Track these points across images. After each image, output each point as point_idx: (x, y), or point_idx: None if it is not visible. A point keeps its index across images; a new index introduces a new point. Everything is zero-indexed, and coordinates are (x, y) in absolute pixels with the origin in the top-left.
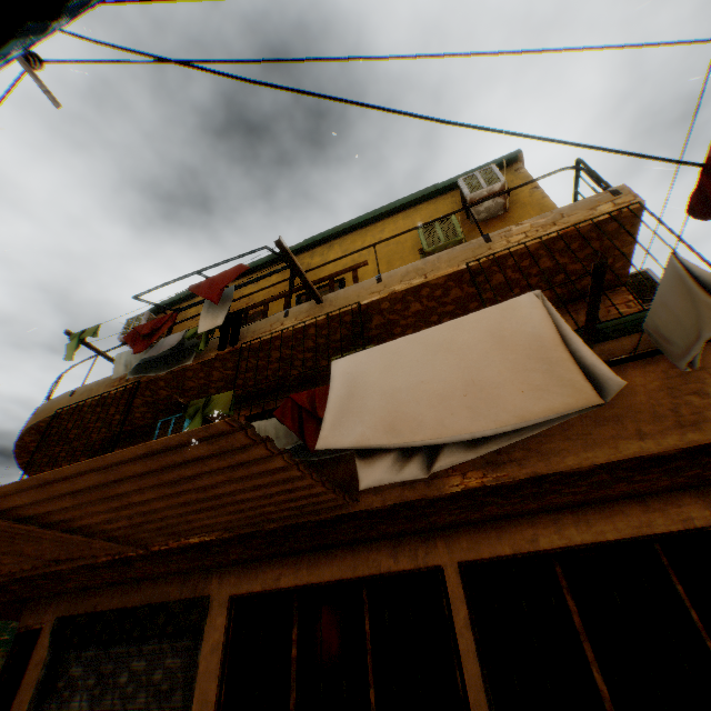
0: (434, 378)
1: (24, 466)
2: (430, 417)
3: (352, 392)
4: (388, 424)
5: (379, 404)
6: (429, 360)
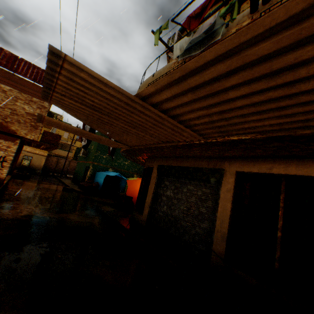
0: None
1: None
2: None
3: None
4: None
5: None
6: None
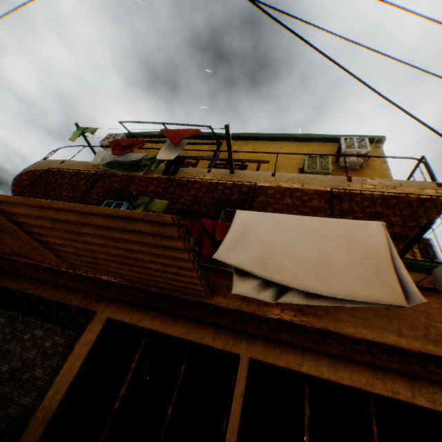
0: (300, 247)
1: (15, 191)
2: (290, 268)
3: (245, 233)
4: (261, 262)
5: (259, 248)
6: (300, 235)
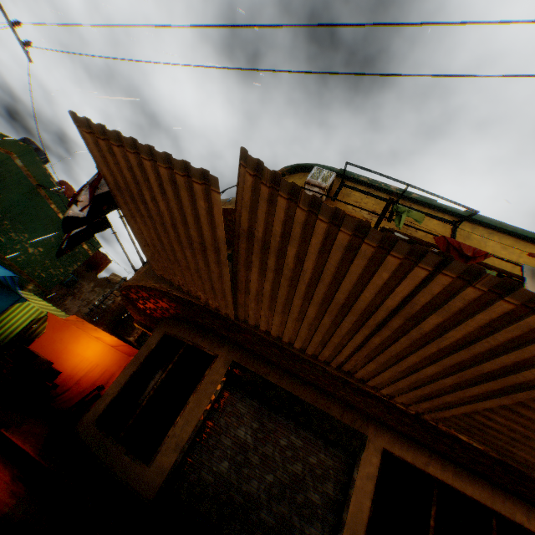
0: None
1: None
2: None
3: None
4: None
5: None
6: None
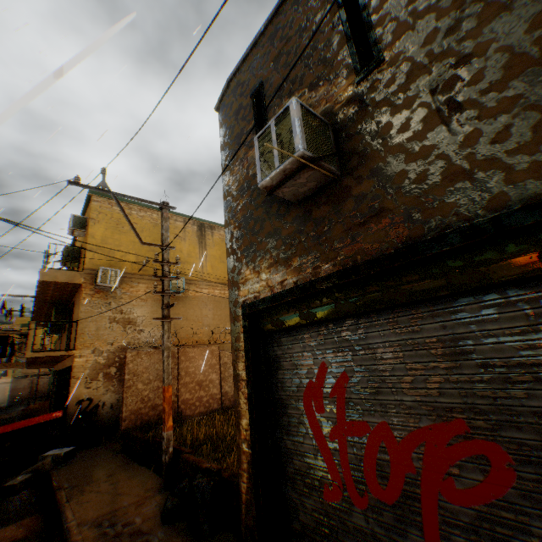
0: None
1: None
2: None
3: None
4: None
5: None
6: None
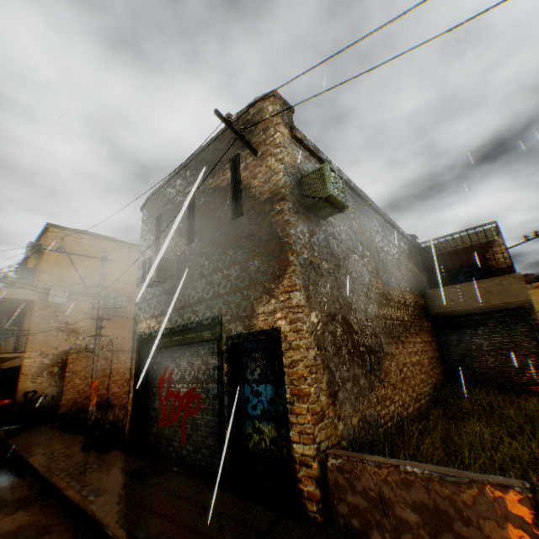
0: None
1: None
2: None
3: None
4: None
5: None
6: None
